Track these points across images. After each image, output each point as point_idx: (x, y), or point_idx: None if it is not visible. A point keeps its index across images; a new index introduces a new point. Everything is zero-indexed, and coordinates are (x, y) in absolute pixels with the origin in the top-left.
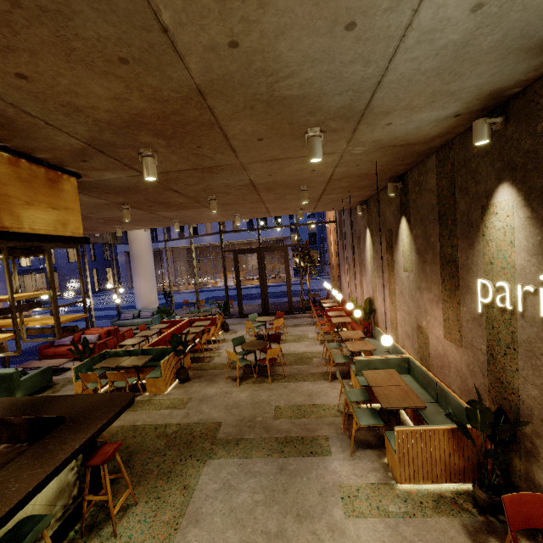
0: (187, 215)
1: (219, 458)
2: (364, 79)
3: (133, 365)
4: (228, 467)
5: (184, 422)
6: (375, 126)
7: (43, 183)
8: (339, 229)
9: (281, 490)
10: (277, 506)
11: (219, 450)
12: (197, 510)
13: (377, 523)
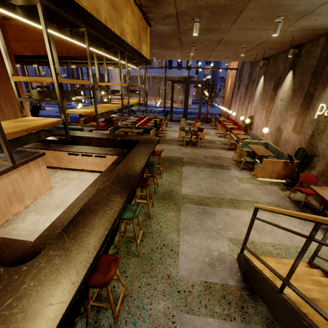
0: (164, 54)
1: (187, 166)
2: (320, 1)
3: (137, 132)
4: (192, 169)
5: (166, 156)
6: (308, 19)
7: (145, 30)
8: (239, 74)
9: (214, 175)
10: (214, 178)
11: (186, 164)
12: (186, 176)
13: (250, 184)
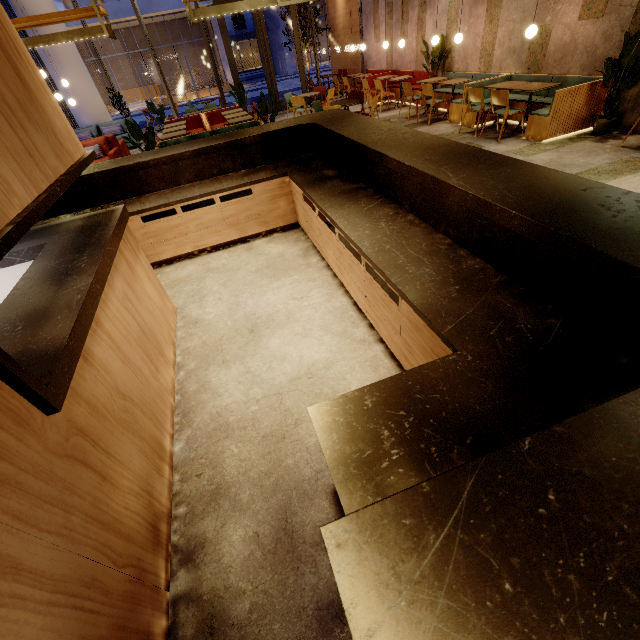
0: None
1: None
2: None
3: None
4: None
5: None
6: None
7: None
8: None
9: None
10: None
11: None
12: None
13: (546, 153)
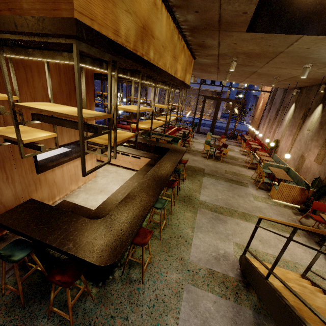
0: (202, 75)
1: (207, 177)
2: None
3: (167, 140)
4: (212, 180)
5: (190, 165)
6: None
7: (190, 63)
8: (271, 97)
9: (232, 190)
10: (231, 192)
11: (206, 175)
12: (205, 186)
13: (264, 203)
